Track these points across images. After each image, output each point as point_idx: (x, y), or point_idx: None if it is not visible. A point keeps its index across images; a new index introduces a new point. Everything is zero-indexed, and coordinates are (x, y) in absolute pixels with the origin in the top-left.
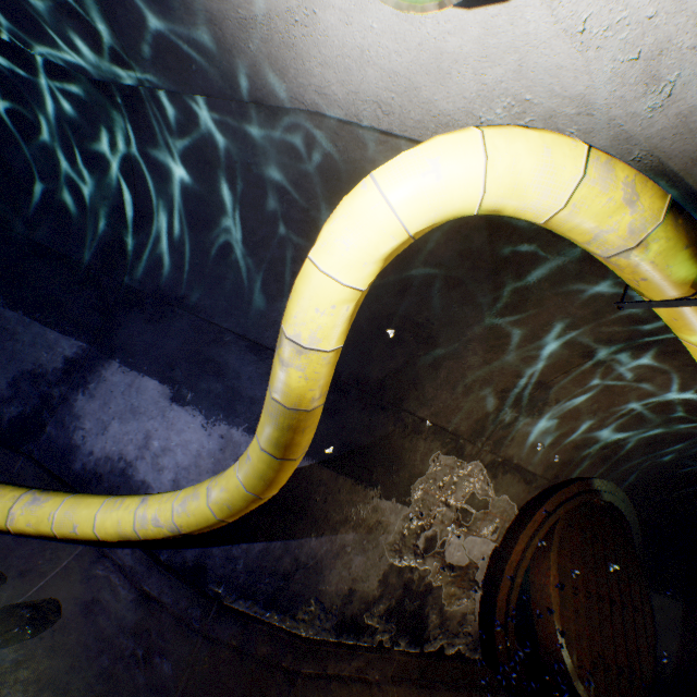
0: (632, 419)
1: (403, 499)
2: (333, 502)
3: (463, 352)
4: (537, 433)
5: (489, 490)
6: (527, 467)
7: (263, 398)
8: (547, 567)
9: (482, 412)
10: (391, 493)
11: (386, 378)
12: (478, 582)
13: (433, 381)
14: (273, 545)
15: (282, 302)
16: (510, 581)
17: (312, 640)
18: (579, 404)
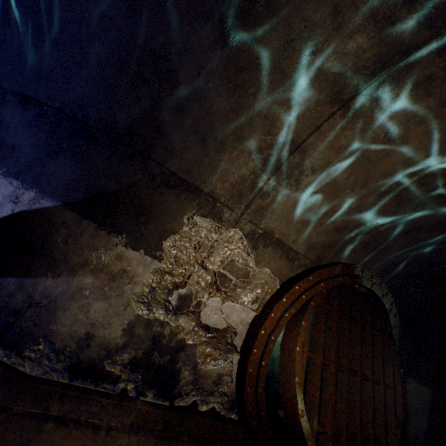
0: (389, 199)
1: (153, 253)
2: (75, 245)
3: (205, 92)
4: (297, 209)
5: (250, 261)
6: (290, 244)
7: (22, 144)
8: (296, 334)
9: (238, 175)
10: (139, 245)
11: (133, 124)
12: (237, 346)
13: (180, 129)
14: (8, 281)
15: (41, 48)
16: (263, 346)
17: (34, 379)
18: (336, 176)
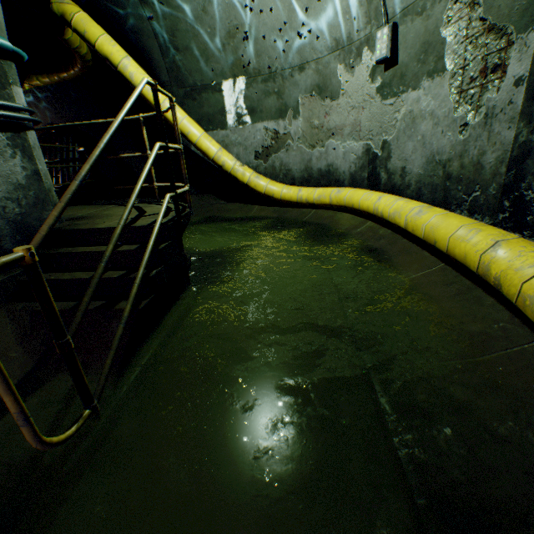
0: None
1: None
2: None
3: None
4: None
5: None
6: None
7: None
8: None
9: None
10: None
11: None
12: None
13: None
14: None
15: None
16: None
17: None
18: None
